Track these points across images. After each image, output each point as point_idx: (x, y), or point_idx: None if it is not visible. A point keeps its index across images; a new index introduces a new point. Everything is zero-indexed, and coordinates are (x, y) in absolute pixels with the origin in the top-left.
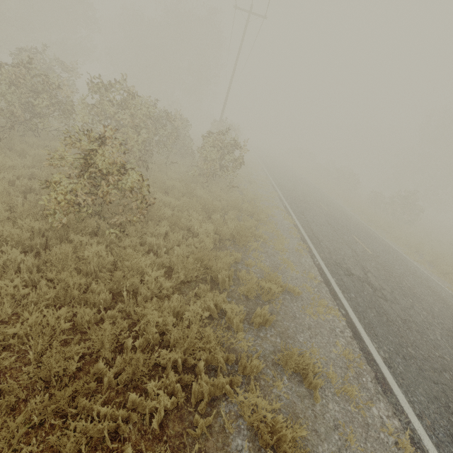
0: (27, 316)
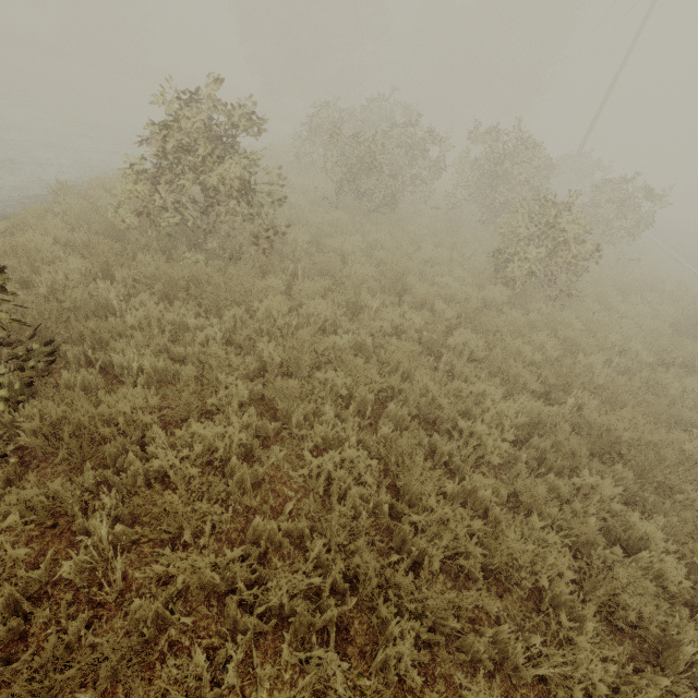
0: (579, 358)
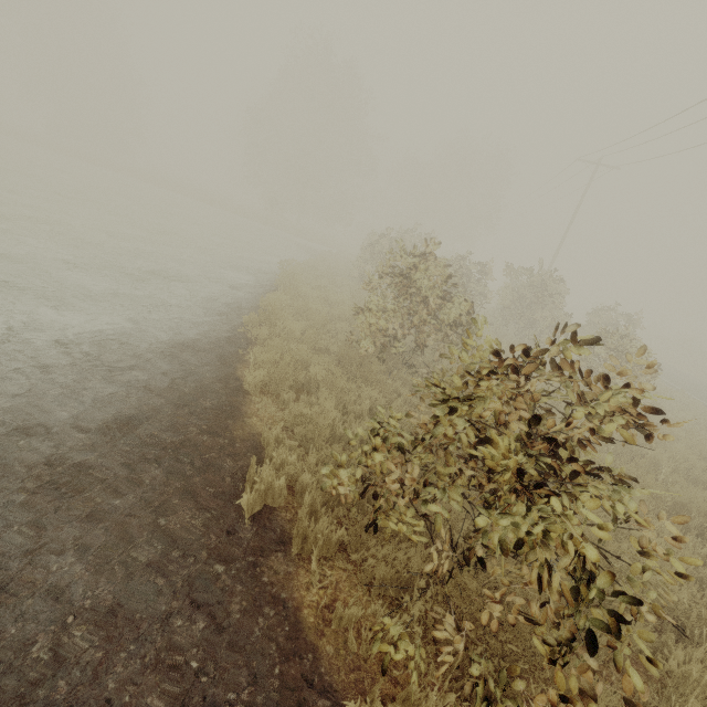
0: None
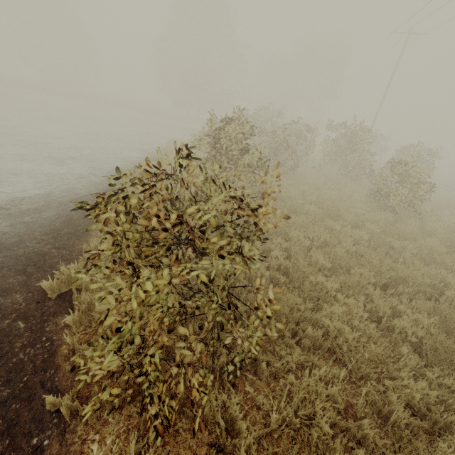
0: None
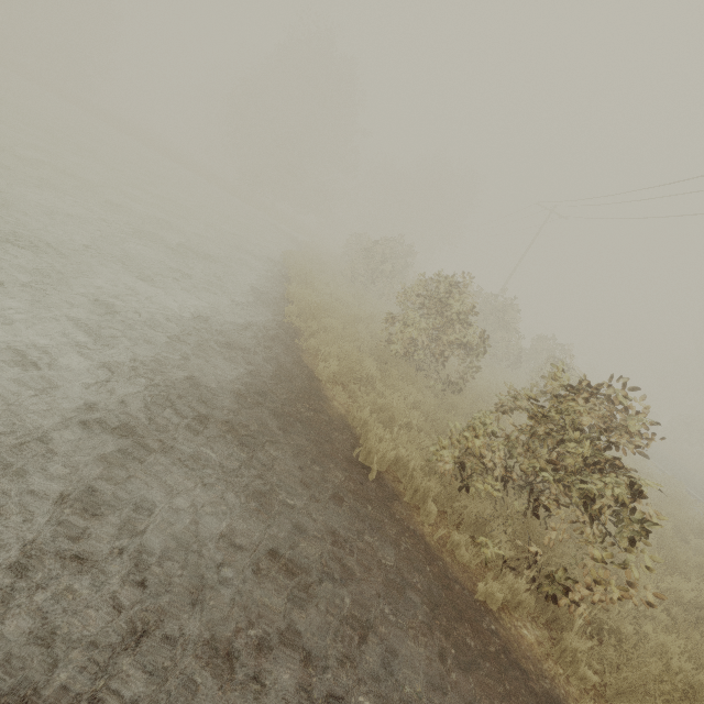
0: None
